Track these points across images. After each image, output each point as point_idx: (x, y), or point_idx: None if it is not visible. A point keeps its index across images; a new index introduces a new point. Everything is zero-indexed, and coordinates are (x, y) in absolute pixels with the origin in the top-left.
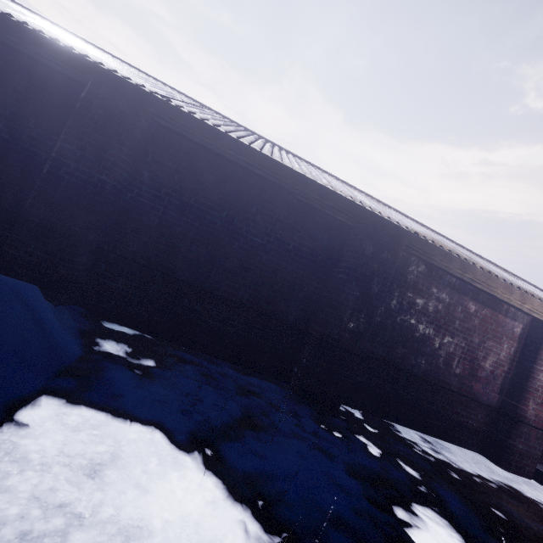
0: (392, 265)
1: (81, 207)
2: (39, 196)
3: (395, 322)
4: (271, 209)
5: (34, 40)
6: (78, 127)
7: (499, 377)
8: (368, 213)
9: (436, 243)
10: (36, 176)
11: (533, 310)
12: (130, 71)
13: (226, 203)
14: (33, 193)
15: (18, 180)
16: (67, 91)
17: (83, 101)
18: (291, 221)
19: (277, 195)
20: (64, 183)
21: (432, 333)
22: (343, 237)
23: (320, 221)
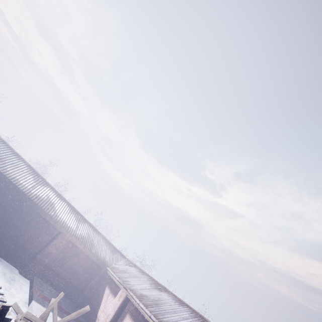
0: (13, 199)
1: None
2: None
3: (10, 217)
4: None
5: None
6: None
7: (41, 245)
8: (14, 184)
9: (32, 198)
10: None
11: (57, 226)
12: None
13: None
14: None
15: None
16: None
17: None
18: None
19: None
20: None
21: (22, 224)
22: (6, 188)
23: (1, 181)
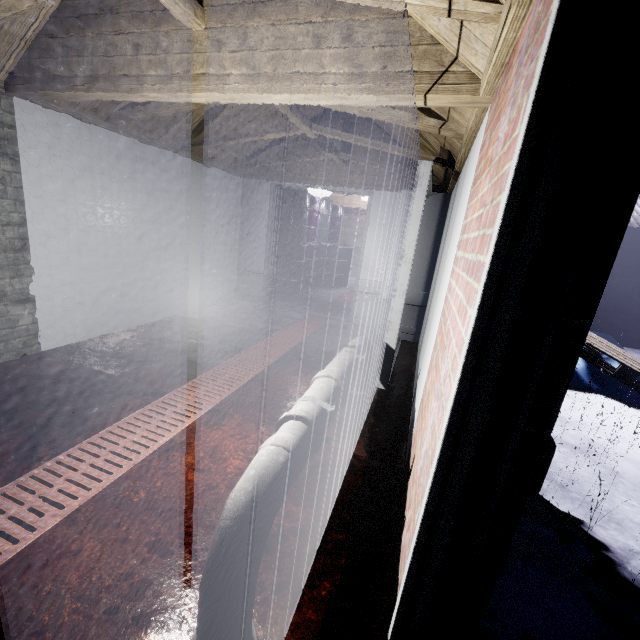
0: None
1: None
2: None
3: None
4: None
5: None
6: None
7: None
8: None
9: None
10: None
11: None
12: None
13: None
14: None
15: None
16: None
17: None
18: None
19: None
20: None
21: None
22: None
23: None
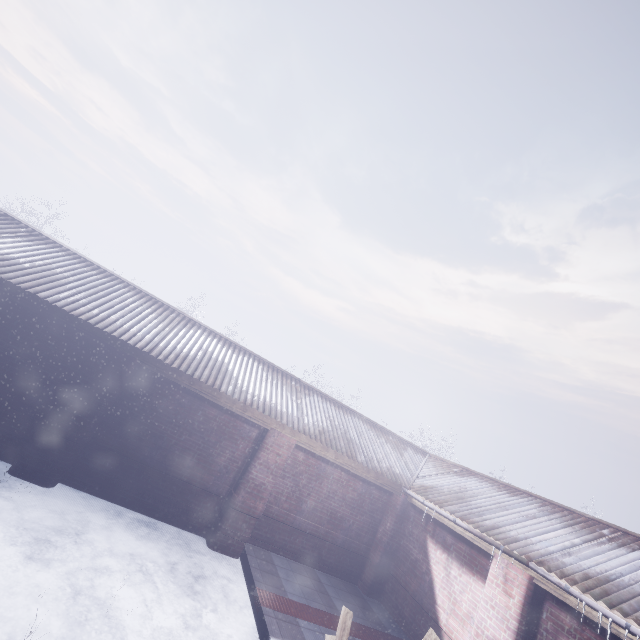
0: (121, 375)
1: None
2: None
3: (136, 420)
4: (33, 324)
5: None
6: None
7: (232, 471)
8: (109, 335)
9: (168, 361)
10: None
11: (253, 417)
12: None
13: None
14: None
15: None
16: None
17: None
18: (49, 334)
19: (40, 314)
20: None
21: (171, 431)
22: (96, 350)
23: (77, 337)
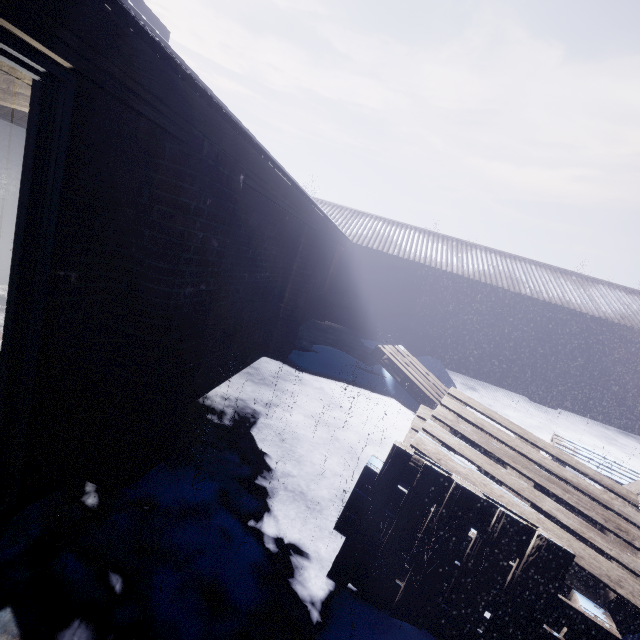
0: (589, 337)
1: (434, 325)
2: (419, 322)
3: (595, 366)
4: (514, 311)
5: (412, 264)
6: (431, 295)
7: None
8: (573, 311)
9: (622, 322)
10: (409, 311)
11: None
12: (435, 252)
13: (489, 311)
14: (415, 321)
15: (403, 313)
16: (418, 275)
17: (432, 284)
18: (525, 316)
19: (517, 304)
20: (427, 317)
21: (624, 372)
22: (557, 321)
23: (542, 315)
